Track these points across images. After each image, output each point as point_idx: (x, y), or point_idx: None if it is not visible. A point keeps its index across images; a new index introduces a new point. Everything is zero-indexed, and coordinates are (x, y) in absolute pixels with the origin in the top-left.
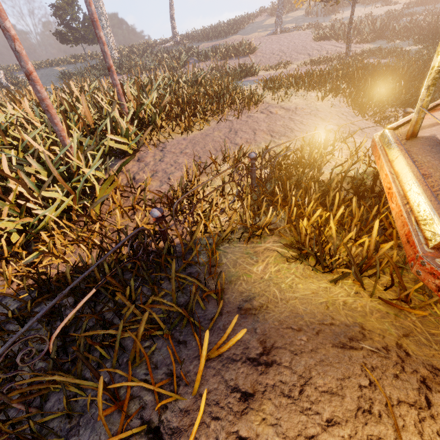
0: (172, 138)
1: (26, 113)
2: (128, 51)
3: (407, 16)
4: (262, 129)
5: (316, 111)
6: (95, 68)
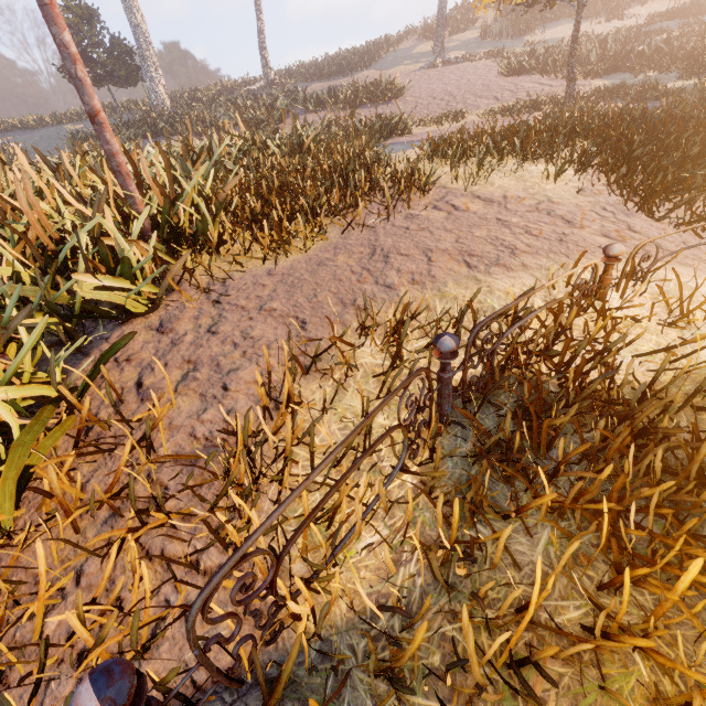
0: (242, 270)
1: None
2: (189, 98)
3: (654, 35)
4: (444, 248)
5: (549, 203)
6: (130, 125)
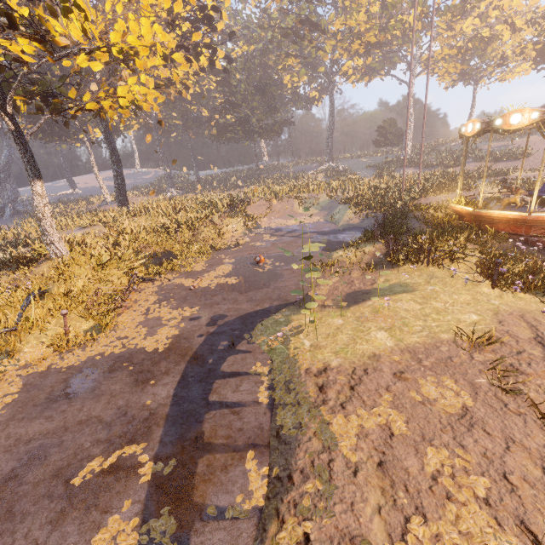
0: (432, 197)
1: (389, 185)
2: (418, 149)
3: None
4: None
5: None
6: (391, 162)
